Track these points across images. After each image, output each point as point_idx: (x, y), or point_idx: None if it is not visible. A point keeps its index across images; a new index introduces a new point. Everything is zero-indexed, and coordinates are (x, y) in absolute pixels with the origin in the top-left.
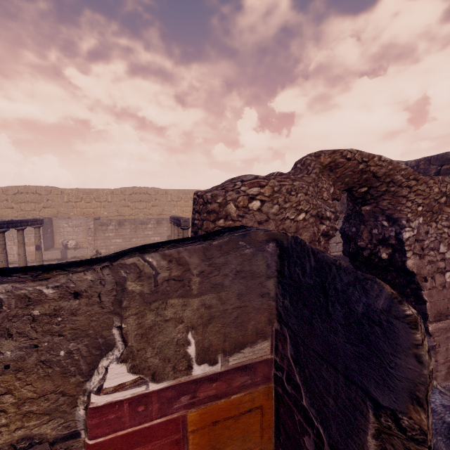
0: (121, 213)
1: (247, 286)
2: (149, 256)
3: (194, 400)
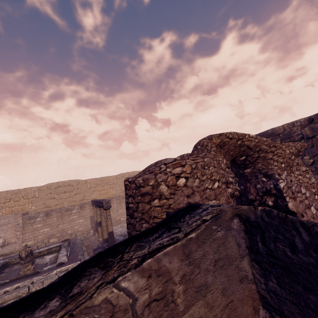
0: (48, 205)
1: (227, 275)
2: (124, 280)
3: None
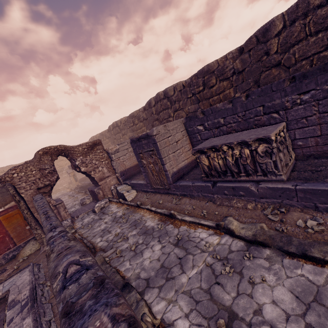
0: None
1: (3, 194)
2: None
3: (0, 216)
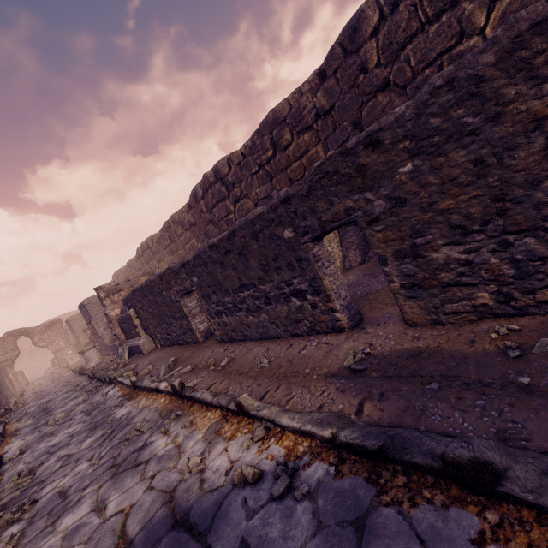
0: None
1: None
2: None
3: None
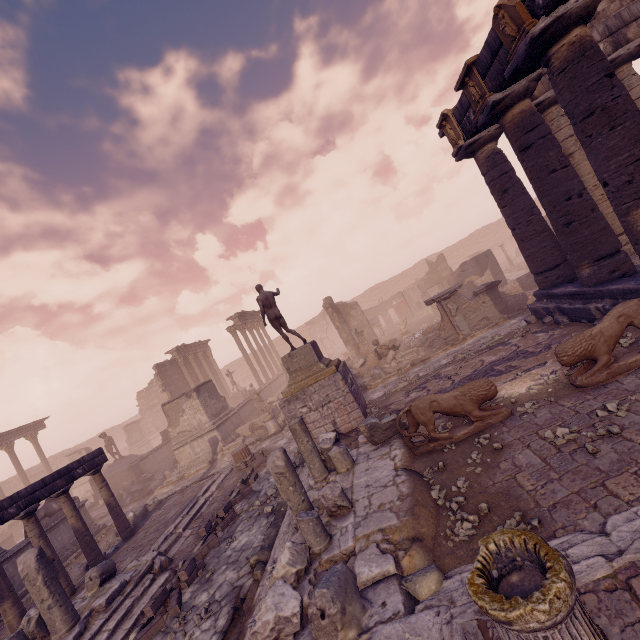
0: (478, 248)
1: None
2: None
3: None
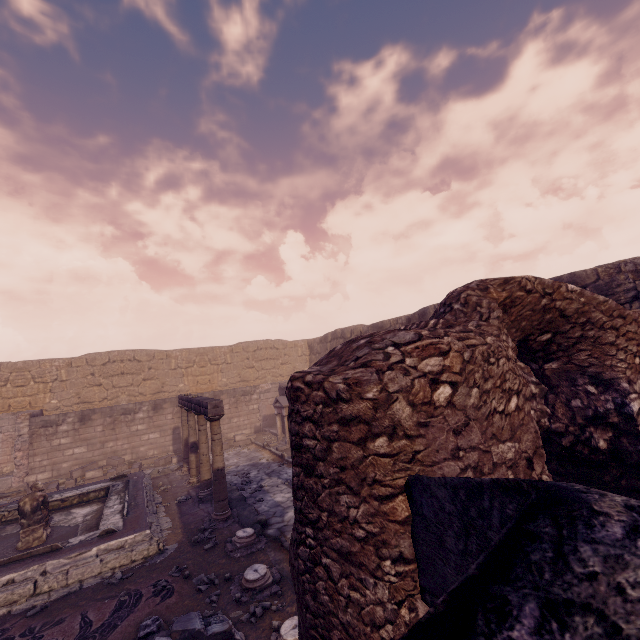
0: (85, 398)
1: None
2: None
3: None
